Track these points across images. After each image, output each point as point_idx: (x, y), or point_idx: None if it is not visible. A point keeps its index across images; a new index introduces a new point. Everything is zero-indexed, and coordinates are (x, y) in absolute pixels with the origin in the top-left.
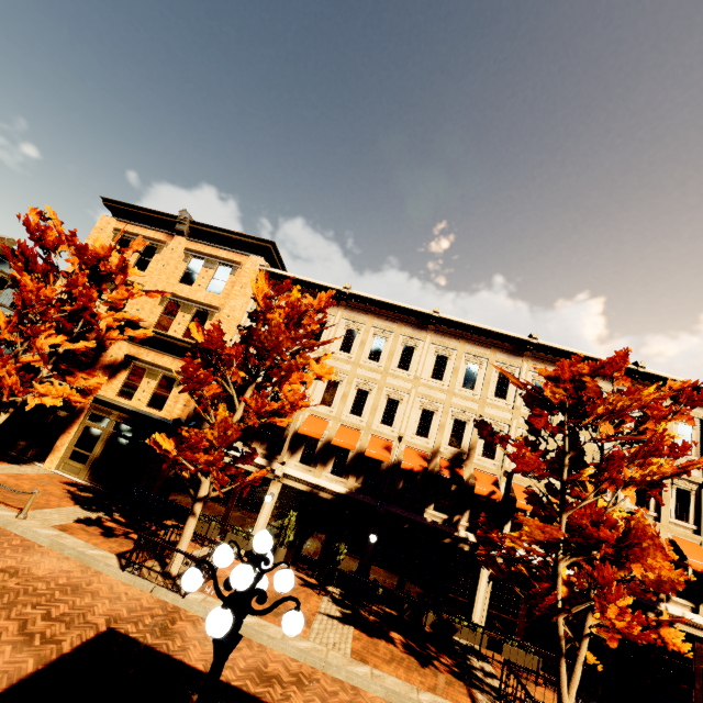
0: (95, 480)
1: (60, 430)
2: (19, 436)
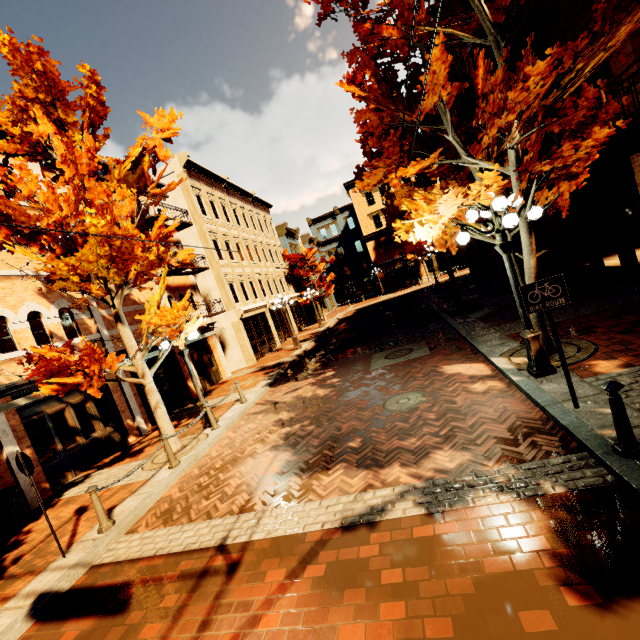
0: (444, 272)
1: (416, 269)
2: (403, 281)
